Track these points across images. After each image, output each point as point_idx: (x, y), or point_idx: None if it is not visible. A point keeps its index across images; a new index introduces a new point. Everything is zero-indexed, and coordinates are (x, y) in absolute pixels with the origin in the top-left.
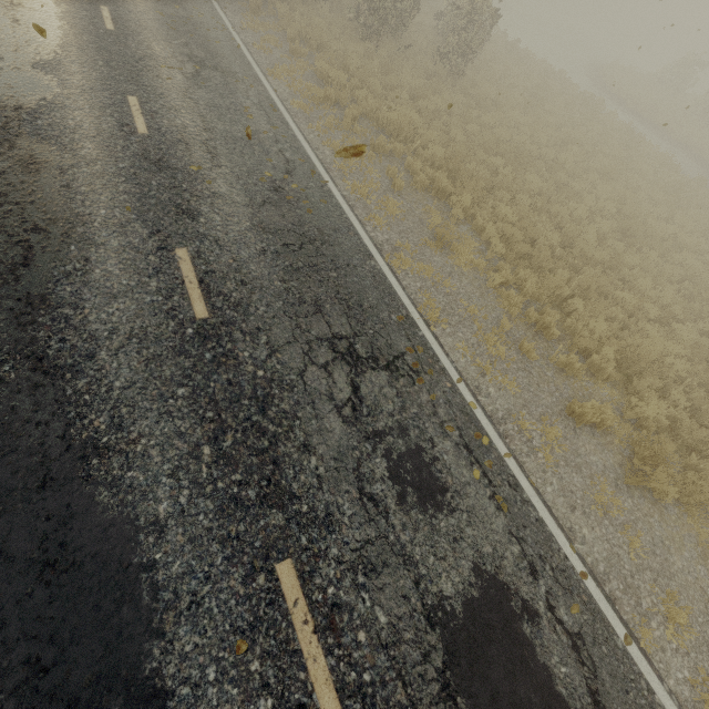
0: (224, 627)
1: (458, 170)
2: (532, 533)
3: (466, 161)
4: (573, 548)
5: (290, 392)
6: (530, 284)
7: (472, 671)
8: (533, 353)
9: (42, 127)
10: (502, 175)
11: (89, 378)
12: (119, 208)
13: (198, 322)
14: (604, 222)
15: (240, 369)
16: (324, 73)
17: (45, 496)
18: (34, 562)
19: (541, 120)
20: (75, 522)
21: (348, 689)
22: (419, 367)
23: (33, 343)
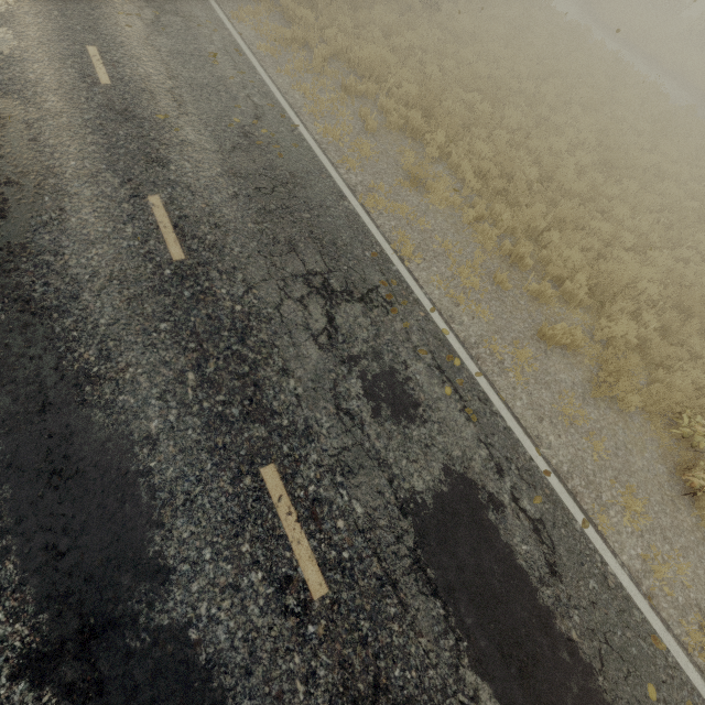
0: (216, 519)
1: (432, 107)
2: (500, 439)
3: (442, 98)
4: (538, 452)
5: (268, 324)
6: (505, 218)
7: (441, 549)
8: (506, 283)
9: (3, 82)
10: (479, 112)
11: (75, 317)
12: (88, 159)
13: (175, 264)
14: (584, 154)
15: (219, 305)
16: (290, 13)
17: (46, 418)
18: (42, 471)
19: (522, 53)
20: (75, 438)
21: (329, 564)
22: (393, 298)
23: (19, 288)
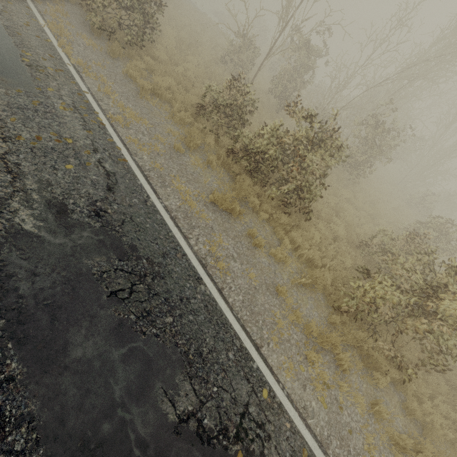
0: None
1: None
2: None
3: None
4: None
5: None
6: None
7: None
8: None
9: None
10: None
11: None
12: None
13: None
14: None
15: None
16: None
17: None
18: None
19: None
20: None
21: None
22: None
23: None
